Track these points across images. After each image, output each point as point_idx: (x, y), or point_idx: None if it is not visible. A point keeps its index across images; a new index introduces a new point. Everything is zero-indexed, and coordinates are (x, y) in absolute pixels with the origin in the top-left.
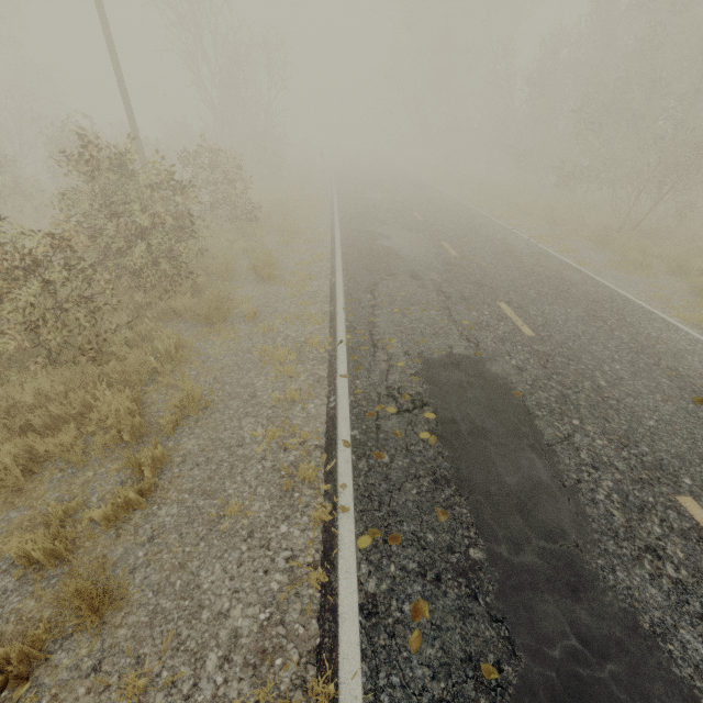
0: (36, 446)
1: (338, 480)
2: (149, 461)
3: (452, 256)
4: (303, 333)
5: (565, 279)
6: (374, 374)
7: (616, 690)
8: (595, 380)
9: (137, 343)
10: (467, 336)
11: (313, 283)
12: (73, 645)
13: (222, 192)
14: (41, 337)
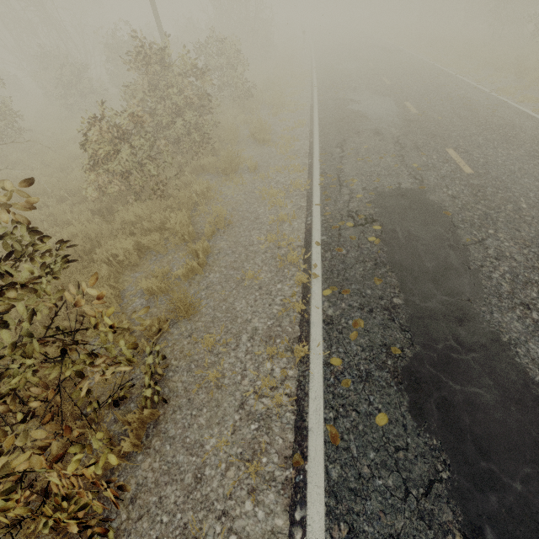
0: (142, 241)
1: (312, 263)
2: (201, 250)
3: (412, 113)
4: (289, 179)
5: (516, 126)
6: (339, 203)
7: (473, 364)
8: (518, 204)
9: (182, 188)
10: (414, 175)
11: (296, 144)
12: (178, 326)
13: (226, 76)
14: (131, 183)
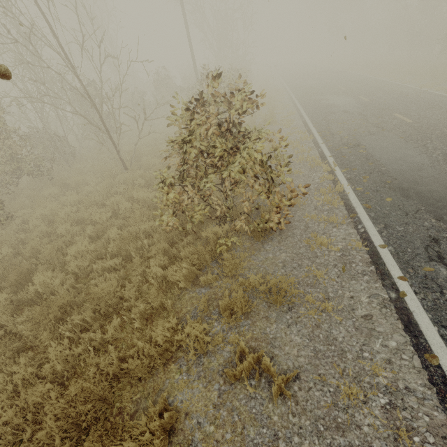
0: None
1: (330, 163)
2: None
3: (365, 101)
4: (297, 137)
5: (435, 101)
6: (335, 141)
7: (429, 181)
8: (442, 130)
9: None
10: (377, 126)
11: (293, 122)
12: None
13: None
14: None
